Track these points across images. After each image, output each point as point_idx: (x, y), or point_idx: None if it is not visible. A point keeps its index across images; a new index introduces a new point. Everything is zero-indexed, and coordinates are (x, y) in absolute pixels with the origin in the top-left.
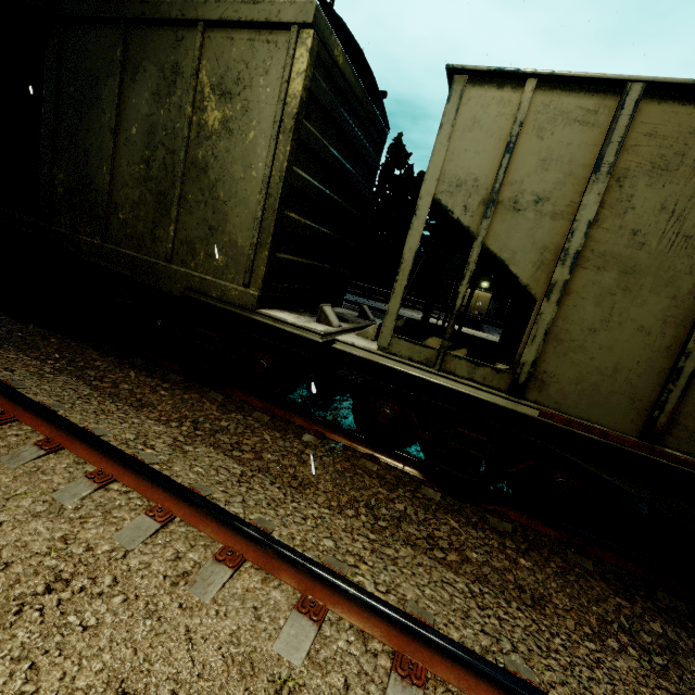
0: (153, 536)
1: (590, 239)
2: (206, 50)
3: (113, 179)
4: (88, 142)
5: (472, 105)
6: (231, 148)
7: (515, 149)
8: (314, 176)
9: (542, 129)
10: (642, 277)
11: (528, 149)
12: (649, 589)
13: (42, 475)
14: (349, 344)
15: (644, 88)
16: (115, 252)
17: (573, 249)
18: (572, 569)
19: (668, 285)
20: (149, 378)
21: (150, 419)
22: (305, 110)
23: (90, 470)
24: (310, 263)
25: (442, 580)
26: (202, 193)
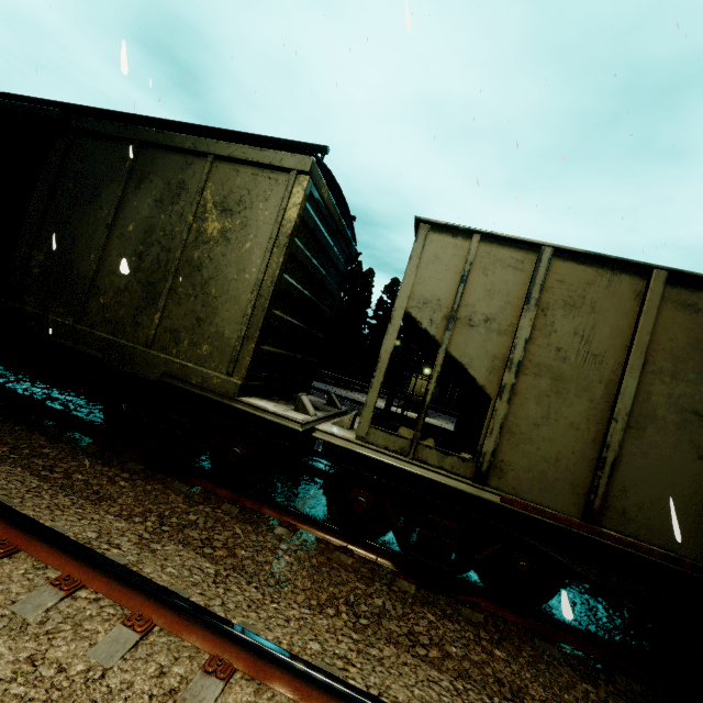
0: (132, 650)
1: (527, 352)
2: (213, 175)
3: (100, 266)
4: (78, 232)
5: (434, 246)
6: (228, 253)
7: (467, 280)
8: (297, 280)
9: (486, 269)
10: (567, 383)
11: (477, 281)
12: (608, 672)
13: None
14: (328, 433)
15: (553, 251)
16: (89, 334)
17: (516, 359)
18: (542, 657)
19: (586, 390)
20: (106, 467)
21: (110, 514)
22: (297, 230)
23: (53, 576)
24: (286, 353)
25: (428, 679)
26: (193, 288)
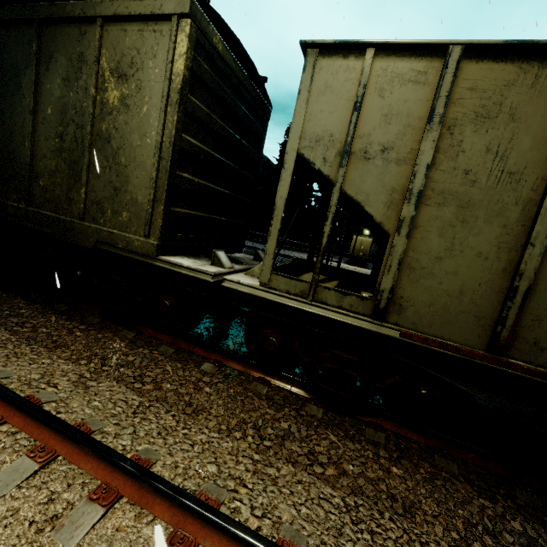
0: (30, 479)
1: (430, 180)
2: (105, 41)
3: (34, 152)
4: (12, 123)
5: (324, 73)
6: (129, 120)
7: (361, 107)
8: (204, 143)
9: (382, 90)
10: (476, 210)
11: (372, 107)
12: (509, 486)
13: None
14: (235, 282)
15: (463, 50)
16: (37, 214)
17: (416, 189)
18: (440, 473)
19: (498, 215)
20: (68, 321)
21: (61, 359)
22: (190, 86)
23: None
24: (207, 216)
25: (319, 496)
26: (107, 160)
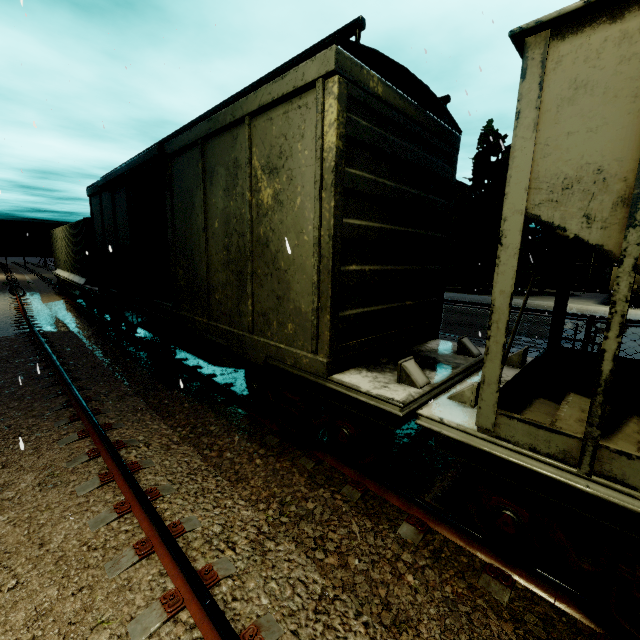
0: None
1: None
2: (254, 138)
3: (209, 268)
4: (192, 242)
5: (567, 66)
6: (284, 218)
7: None
8: (372, 218)
9: None
10: None
11: None
12: None
13: (129, 591)
14: (436, 421)
15: None
16: (216, 328)
17: None
18: None
19: None
20: (249, 442)
21: (242, 498)
22: (346, 157)
23: (169, 586)
24: (385, 307)
25: None
26: (267, 266)
